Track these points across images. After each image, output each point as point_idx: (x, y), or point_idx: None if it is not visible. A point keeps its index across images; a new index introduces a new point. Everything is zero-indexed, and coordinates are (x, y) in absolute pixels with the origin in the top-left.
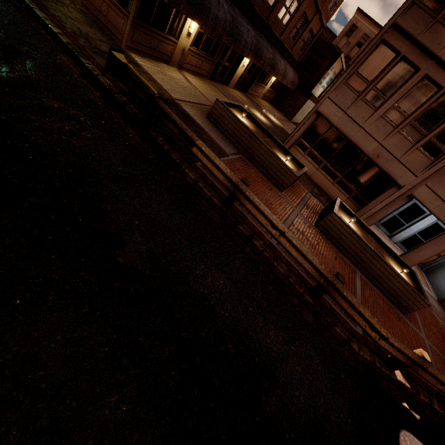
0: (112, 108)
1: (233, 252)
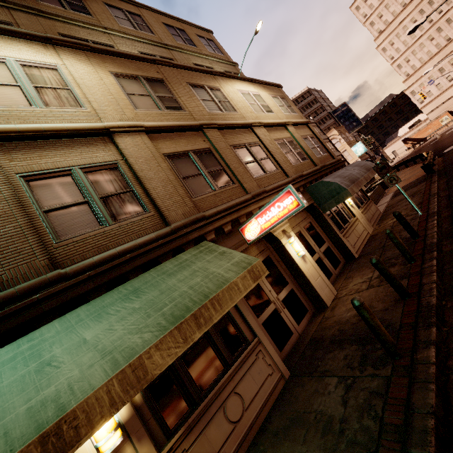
0: (443, 174)
1: (450, 157)
